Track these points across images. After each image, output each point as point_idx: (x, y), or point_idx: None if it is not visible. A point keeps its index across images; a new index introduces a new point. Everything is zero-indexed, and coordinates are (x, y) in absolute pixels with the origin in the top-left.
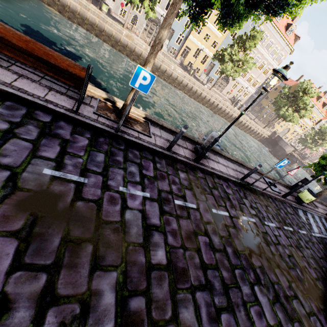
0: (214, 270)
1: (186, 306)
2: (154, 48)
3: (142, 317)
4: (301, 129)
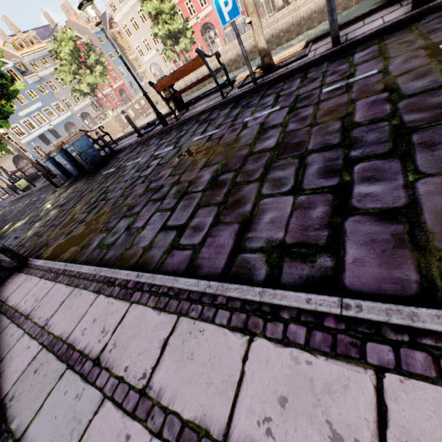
0: (378, 123)
1: (283, 169)
2: None
3: (226, 182)
4: None
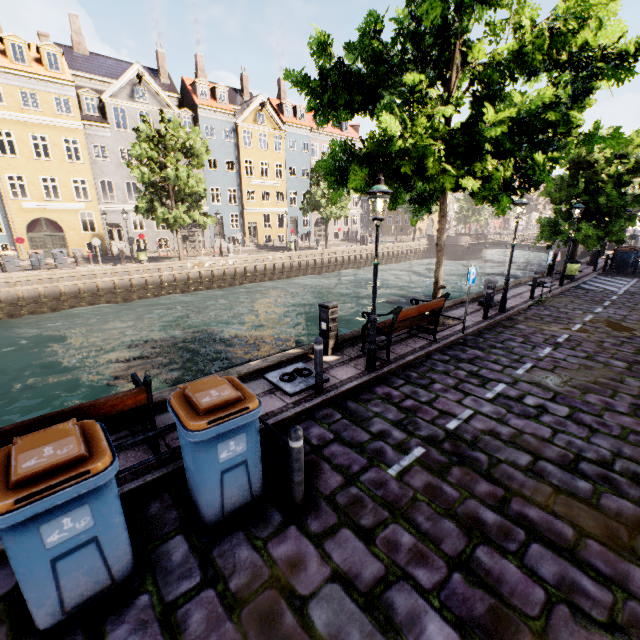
0: None
1: None
2: (442, 251)
3: None
4: None
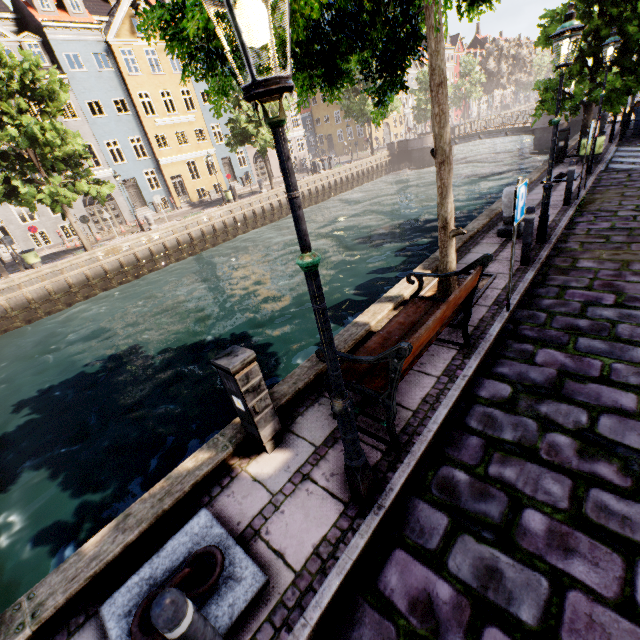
0: None
1: None
2: (448, 162)
3: None
4: None
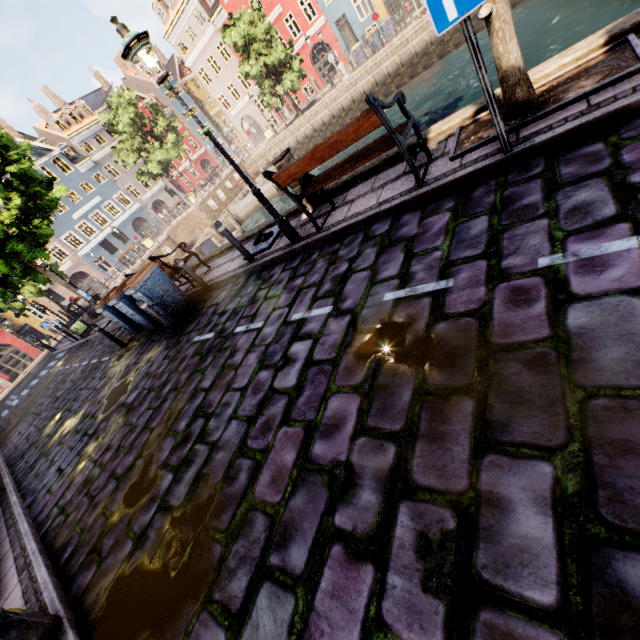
0: None
1: None
2: None
3: None
4: None
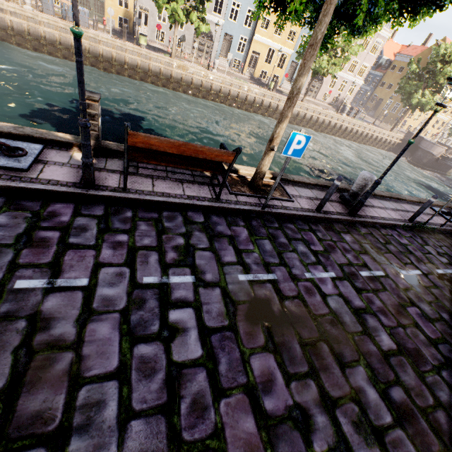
0: (445, 344)
1: (440, 389)
2: (292, 101)
3: (409, 407)
4: (448, 114)
